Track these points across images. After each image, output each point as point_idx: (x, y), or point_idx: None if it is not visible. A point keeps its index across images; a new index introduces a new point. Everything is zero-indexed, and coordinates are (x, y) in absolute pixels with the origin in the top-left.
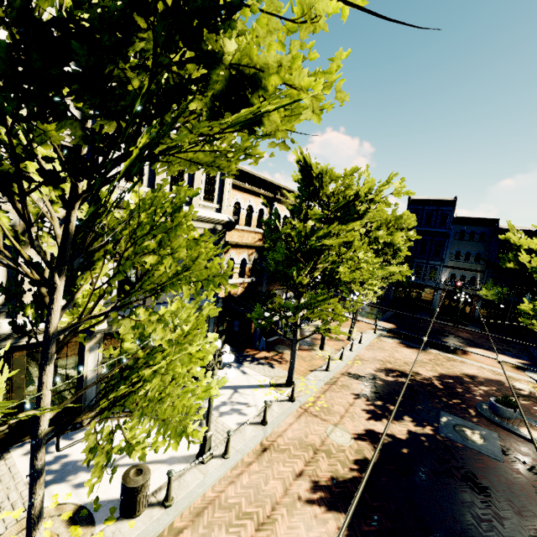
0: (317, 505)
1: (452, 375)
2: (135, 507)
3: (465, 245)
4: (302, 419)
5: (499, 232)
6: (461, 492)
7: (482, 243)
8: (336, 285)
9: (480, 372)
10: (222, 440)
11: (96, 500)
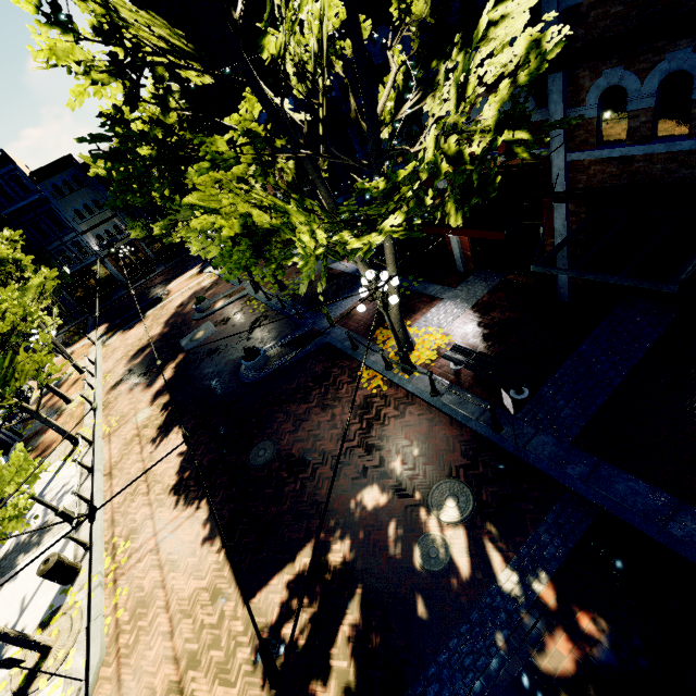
0: (162, 442)
1: (171, 315)
2: (73, 568)
3: (74, 200)
4: (113, 439)
5: (86, 168)
6: (210, 361)
7: (86, 188)
8: (5, 342)
9: (184, 297)
10: (76, 499)
11: (36, 518)
